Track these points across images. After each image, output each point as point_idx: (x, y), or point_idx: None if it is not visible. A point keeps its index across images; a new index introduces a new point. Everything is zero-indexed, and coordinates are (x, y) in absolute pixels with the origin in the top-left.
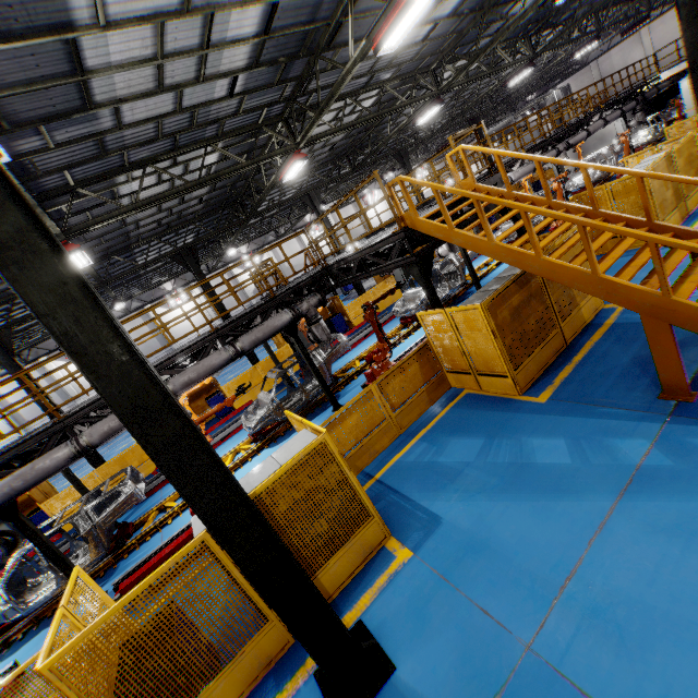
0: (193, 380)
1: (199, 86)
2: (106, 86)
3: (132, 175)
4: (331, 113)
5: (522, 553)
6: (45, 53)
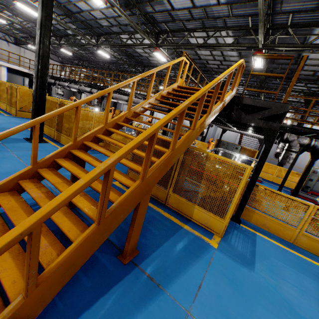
0: (134, 102)
1: None
2: None
3: (191, 35)
4: None
5: (38, 158)
6: None
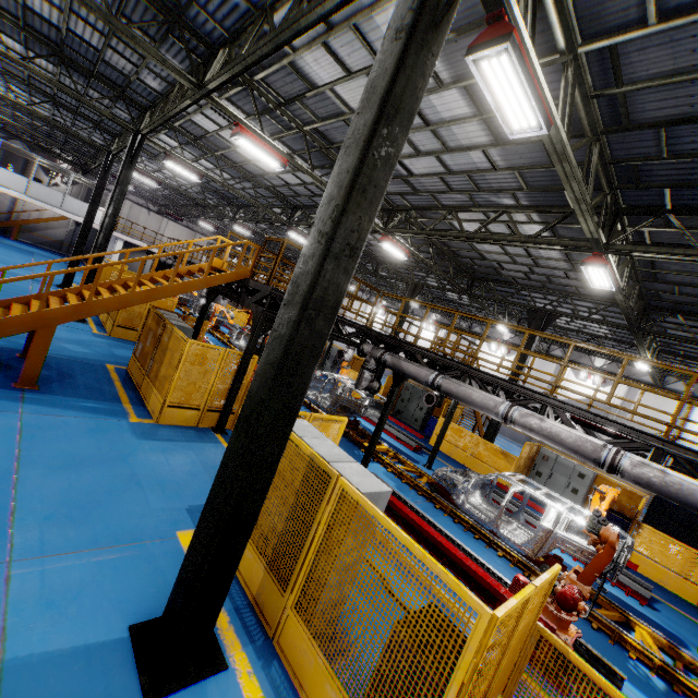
0: None
1: (301, 173)
2: (264, 167)
3: None
4: (473, 224)
5: None
6: (236, 154)
